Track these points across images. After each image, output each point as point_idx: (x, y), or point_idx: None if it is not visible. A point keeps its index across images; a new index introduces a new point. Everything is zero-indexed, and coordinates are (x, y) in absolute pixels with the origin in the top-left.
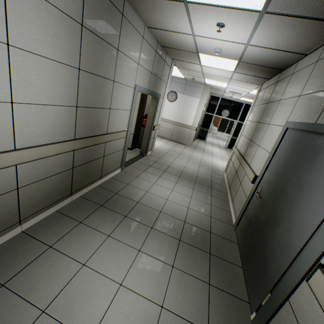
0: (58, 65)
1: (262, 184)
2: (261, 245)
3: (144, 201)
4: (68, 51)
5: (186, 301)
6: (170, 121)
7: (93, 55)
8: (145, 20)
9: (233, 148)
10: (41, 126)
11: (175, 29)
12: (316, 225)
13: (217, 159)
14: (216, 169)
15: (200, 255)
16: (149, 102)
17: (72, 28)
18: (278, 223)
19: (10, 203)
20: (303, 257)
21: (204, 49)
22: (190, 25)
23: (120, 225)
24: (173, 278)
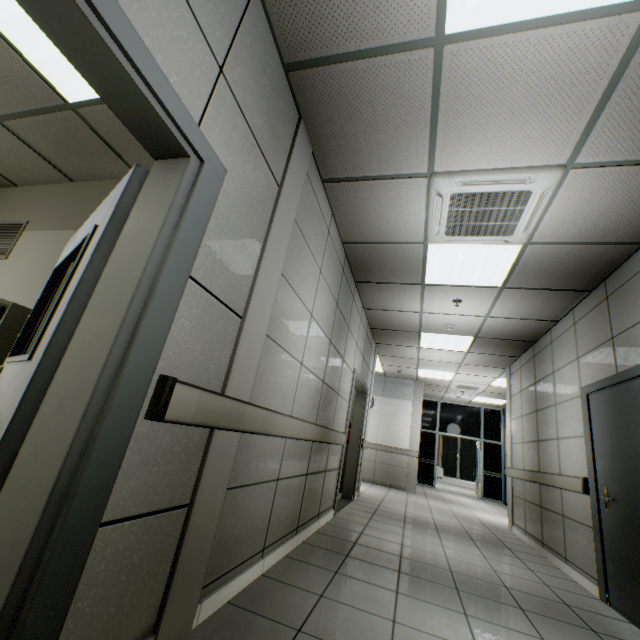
0: (323, 335)
1: (602, 480)
2: None
3: (409, 555)
4: (328, 324)
5: None
6: (368, 444)
7: (337, 330)
8: (365, 302)
9: (507, 472)
10: (305, 396)
11: (400, 308)
12: None
13: (479, 511)
14: (492, 525)
15: (577, 630)
16: None
17: (333, 306)
18: None
19: (269, 502)
20: None
21: (430, 327)
22: (420, 303)
23: (401, 580)
24: None
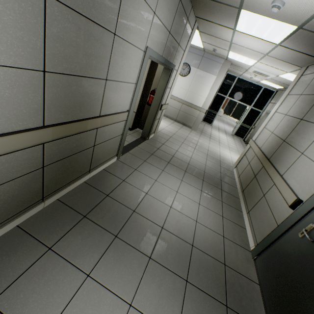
0: None
1: None
2: None
3: (141, 209)
4: None
5: None
6: (178, 99)
7: None
8: None
9: (249, 142)
10: None
11: None
12: None
13: (225, 148)
14: (224, 163)
15: (214, 310)
16: (159, 74)
17: None
18: None
19: None
20: None
21: (254, 1)
22: None
23: (107, 252)
24: None
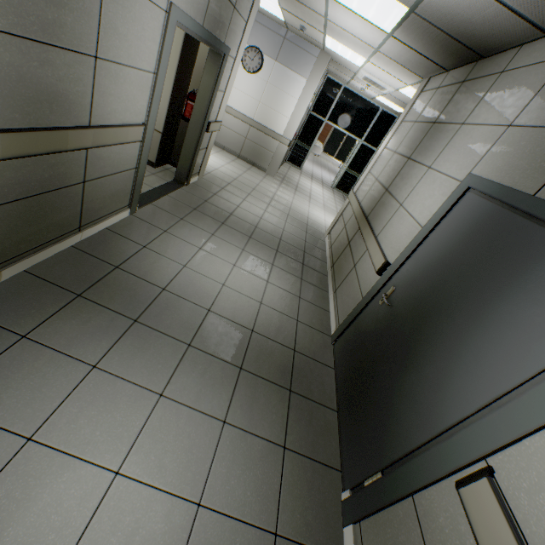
0: None
1: (397, 281)
2: (379, 390)
3: (177, 287)
4: None
5: (243, 487)
6: (243, 117)
7: None
8: None
9: (349, 195)
10: None
11: None
12: (494, 395)
13: (317, 207)
14: (314, 228)
15: (274, 395)
16: (202, 62)
17: None
18: (417, 363)
19: None
20: (456, 443)
21: None
22: None
23: (123, 340)
24: (223, 445)
